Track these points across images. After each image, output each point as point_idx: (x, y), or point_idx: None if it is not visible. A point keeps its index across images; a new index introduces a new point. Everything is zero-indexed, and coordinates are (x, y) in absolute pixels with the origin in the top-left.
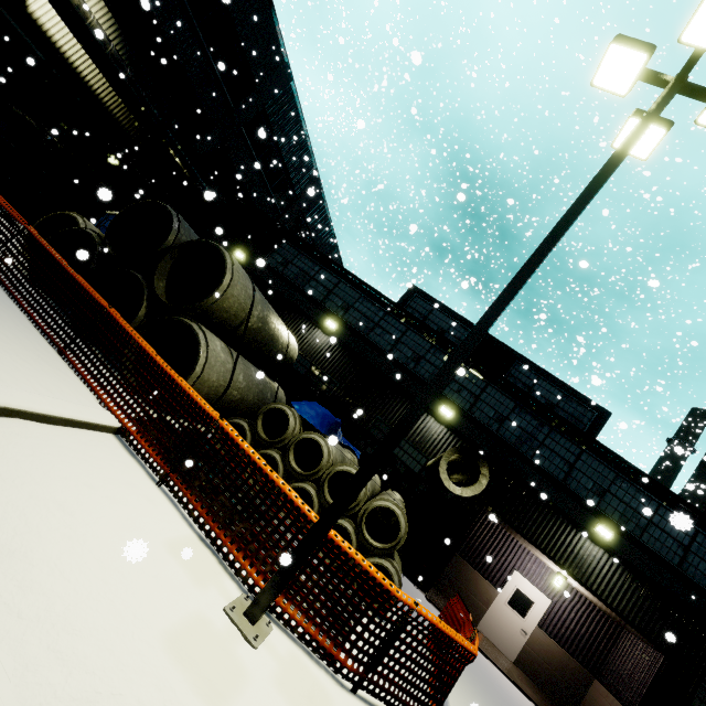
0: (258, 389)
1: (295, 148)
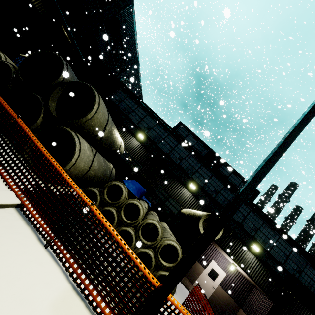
0: (103, 169)
1: (129, 41)
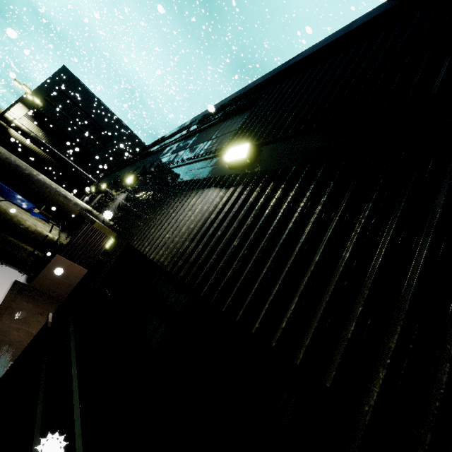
0: None
1: None
